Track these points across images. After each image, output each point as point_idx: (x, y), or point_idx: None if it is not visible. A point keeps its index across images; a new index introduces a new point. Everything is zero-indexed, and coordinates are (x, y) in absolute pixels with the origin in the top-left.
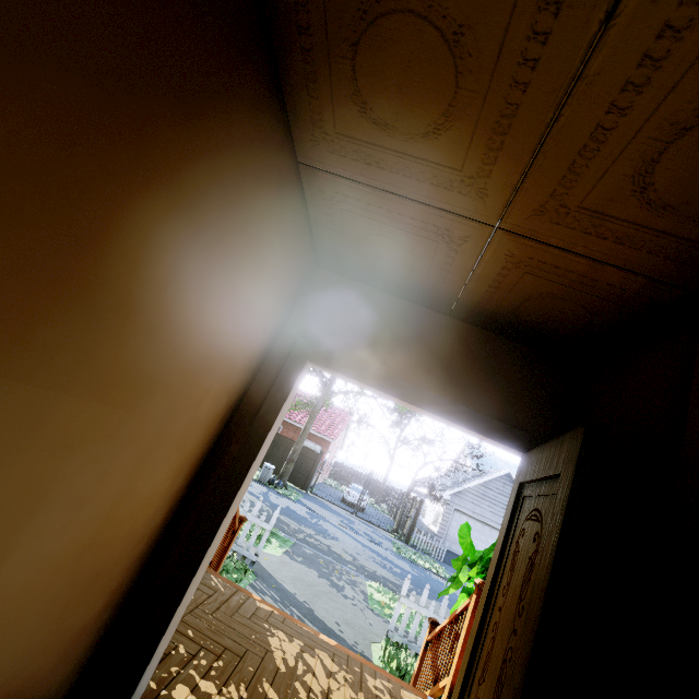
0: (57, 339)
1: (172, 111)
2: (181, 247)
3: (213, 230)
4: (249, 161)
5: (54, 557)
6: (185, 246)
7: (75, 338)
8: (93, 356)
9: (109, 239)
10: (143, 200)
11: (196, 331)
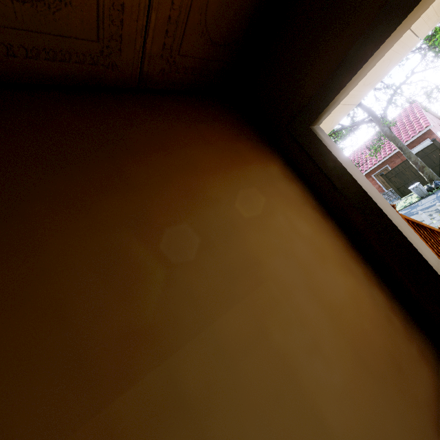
0: (166, 310)
1: (48, 174)
2: (152, 200)
3: (154, 172)
4: (115, 128)
5: (348, 384)
6: (153, 197)
7: (174, 298)
8: (197, 292)
9: (115, 248)
10: (100, 215)
11: (228, 212)
